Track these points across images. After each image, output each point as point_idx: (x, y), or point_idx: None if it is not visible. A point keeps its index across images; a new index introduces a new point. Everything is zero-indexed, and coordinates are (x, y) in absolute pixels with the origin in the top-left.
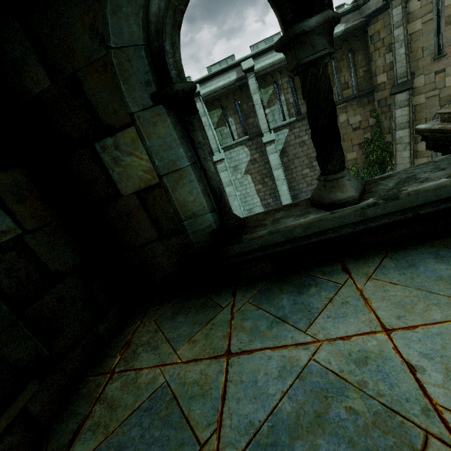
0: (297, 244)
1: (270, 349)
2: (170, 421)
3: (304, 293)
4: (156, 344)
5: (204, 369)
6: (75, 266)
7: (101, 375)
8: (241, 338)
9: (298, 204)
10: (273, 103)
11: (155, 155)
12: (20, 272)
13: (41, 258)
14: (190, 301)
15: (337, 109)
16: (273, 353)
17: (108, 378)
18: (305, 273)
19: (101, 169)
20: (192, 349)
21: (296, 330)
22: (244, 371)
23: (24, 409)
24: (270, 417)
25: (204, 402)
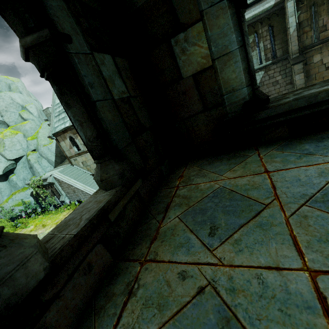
0: (317, 109)
1: (304, 166)
2: (235, 198)
3: (324, 141)
4: (203, 174)
5: (250, 179)
6: (150, 126)
7: (170, 188)
8: (275, 165)
9: (314, 84)
10: (252, 50)
11: (212, 43)
12: (130, 117)
13: (137, 114)
14: (220, 156)
15: (312, 51)
16: (308, 168)
17: (176, 189)
18: (320, 133)
19: (172, 59)
20: (235, 173)
21: (325, 157)
22: (286, 176)
23: (138, 191)
24: (320, 191)
25: (258, 190)
